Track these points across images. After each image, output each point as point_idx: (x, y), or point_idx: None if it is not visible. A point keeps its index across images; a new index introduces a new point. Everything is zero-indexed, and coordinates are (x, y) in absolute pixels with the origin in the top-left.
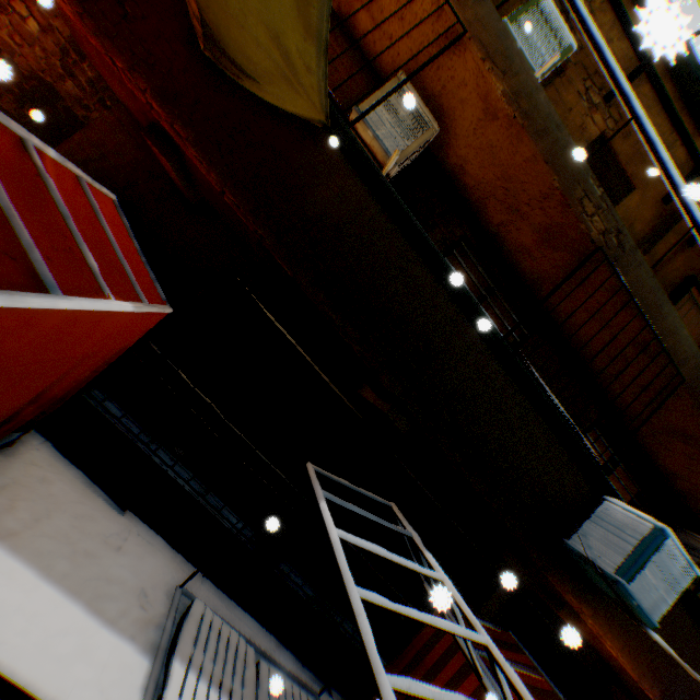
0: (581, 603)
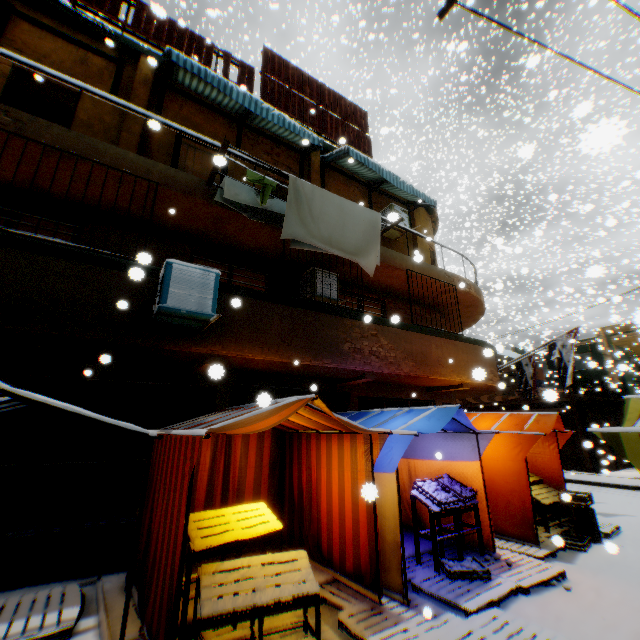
0: (209, 347)
